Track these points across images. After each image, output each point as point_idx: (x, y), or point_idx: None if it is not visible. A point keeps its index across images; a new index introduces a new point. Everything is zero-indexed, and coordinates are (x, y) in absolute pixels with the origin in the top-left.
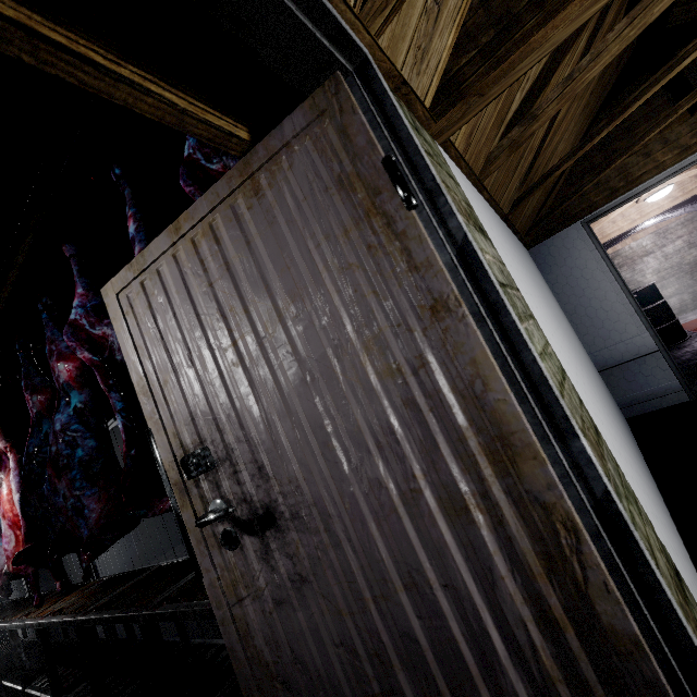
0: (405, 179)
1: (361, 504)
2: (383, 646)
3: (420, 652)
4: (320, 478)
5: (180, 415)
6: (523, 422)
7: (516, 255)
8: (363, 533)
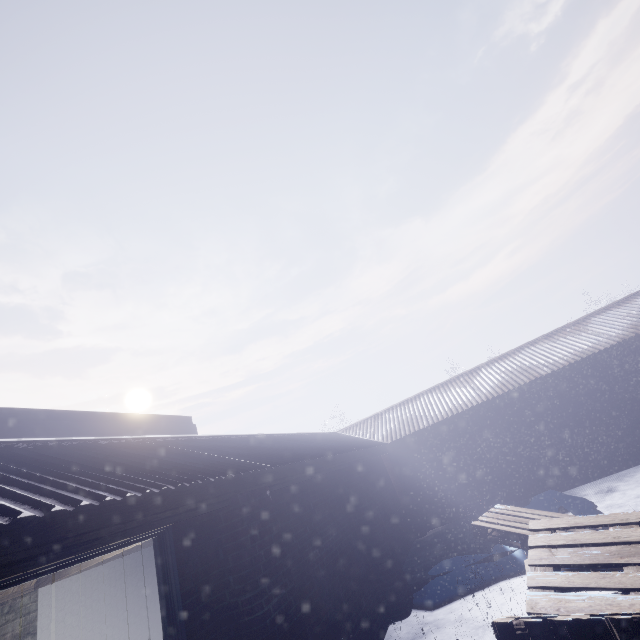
0: None
1: None
2: None
3: None
4: None
5: None
6: None
7: (106, 593)
8: None
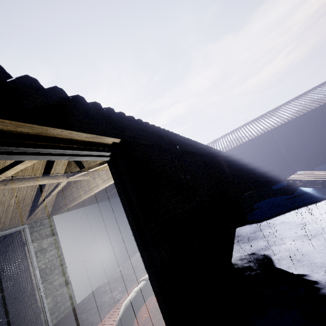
0: (27, 242)
1: (19, 277)
2: (20, 293)
3: (22, 293)
4: (16, 273)
5: (2, 263)
6: (30, 270)
7: (88, 219)
8: (19, 280)
